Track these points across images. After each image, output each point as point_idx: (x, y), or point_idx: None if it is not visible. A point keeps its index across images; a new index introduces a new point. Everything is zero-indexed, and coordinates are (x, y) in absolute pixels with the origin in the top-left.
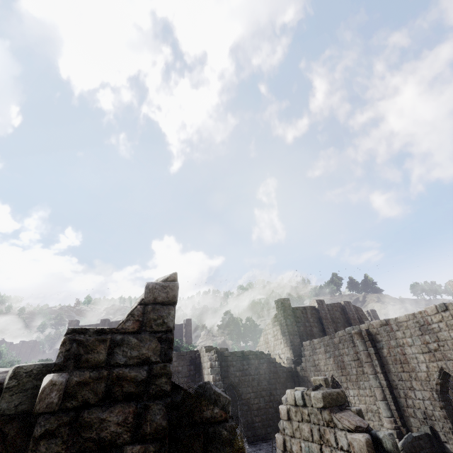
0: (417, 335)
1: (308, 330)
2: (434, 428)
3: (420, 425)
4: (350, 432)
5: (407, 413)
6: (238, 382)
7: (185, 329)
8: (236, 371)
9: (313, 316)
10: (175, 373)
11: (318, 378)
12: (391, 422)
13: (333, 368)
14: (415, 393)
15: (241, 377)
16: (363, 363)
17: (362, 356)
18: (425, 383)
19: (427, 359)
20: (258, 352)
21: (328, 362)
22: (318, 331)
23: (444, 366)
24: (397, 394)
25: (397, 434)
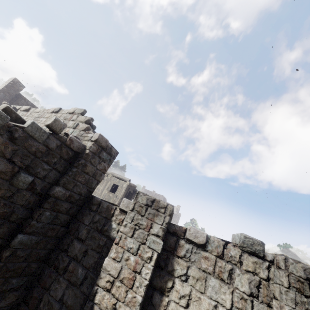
0: None
1: None
2: None
3: None
4: None
5: None
6: None
7: None
8: None
9: None
10: None
11: None
12: None
13: None
14: None
15: None
16: None
17: None
18: None
19: None
20: None
21: None
22: None
23: None
24: None
25: None
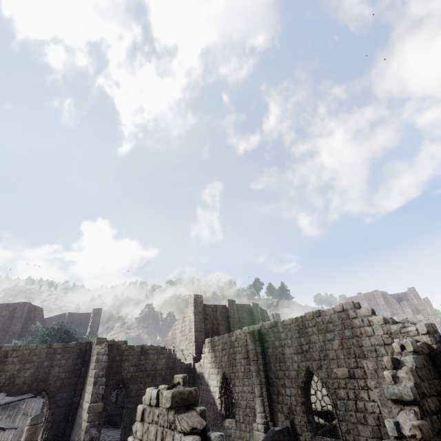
0: (296, 337)
1: (215, 327)
2: (294, 422)
3: (284, 420)
4: (185, 435)
5: (276, 409)
6: (131, 378)
7: (93, 319)
8: (131, 366)
9: (223, 314)
10: (55, 367)
11: (179, 375)
12: (262, 418)
13: (226, 365)
14: (285, 390)
15: (135, 373)
16: (250, 361)
17: (251, 354)
18: (294, 381)
19: (299, 359)
20: (159, 347)
21: (223, 359)
22: (224, 329)
23: (310, 365)
24: (272, 391)
25: (265, 428)
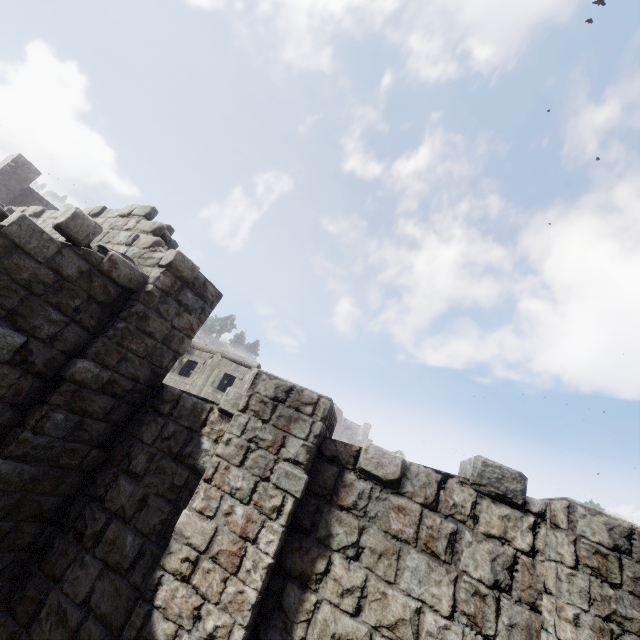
0: None
1: None
2: None
3: None
4: None
5: None
6: None
7: None
8: None
9: None
10: None
11: None
12: None
13: None
14: None
15: None
16: None
17: None
18: None
19: None
20: None
21: None
22: None
23: None
24: None
25: None
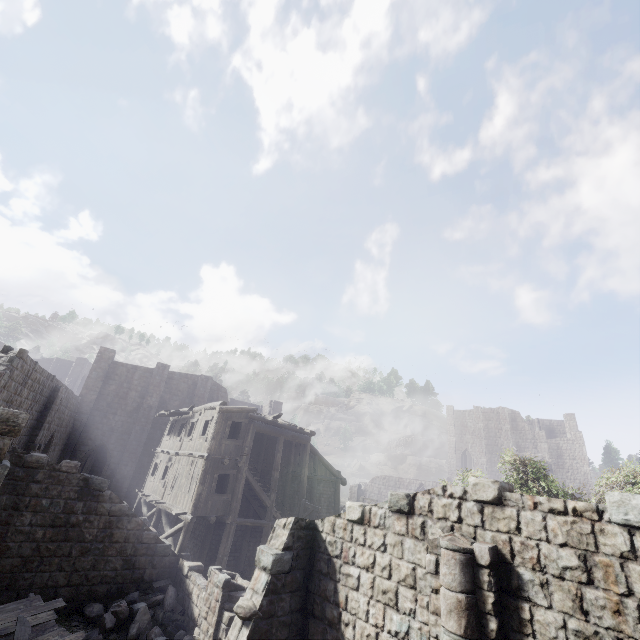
0: None
1: (123, 391)
2: None
3: None
4: None
5: None
6: None
7: (73, 369)
8: None
9: (143, 379)
10: None
11: None
12: None
13: None
14: None
15: None
16: None
17: None
18: None
19: None
20: None
21: None
22: (137, 396)
23: None
24: None
25: None
